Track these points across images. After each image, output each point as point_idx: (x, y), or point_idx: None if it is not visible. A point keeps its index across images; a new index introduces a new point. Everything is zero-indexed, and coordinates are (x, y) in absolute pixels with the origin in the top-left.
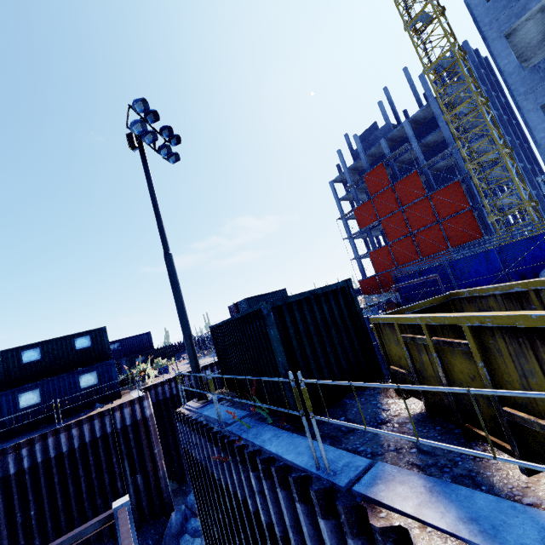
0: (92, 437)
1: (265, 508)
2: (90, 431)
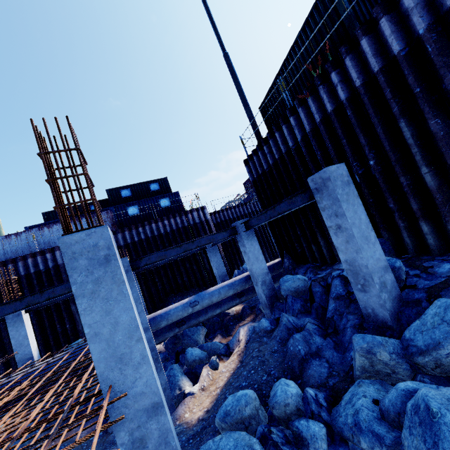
0: (176, 227)
1: (344, 89)
2: (175, 224)
